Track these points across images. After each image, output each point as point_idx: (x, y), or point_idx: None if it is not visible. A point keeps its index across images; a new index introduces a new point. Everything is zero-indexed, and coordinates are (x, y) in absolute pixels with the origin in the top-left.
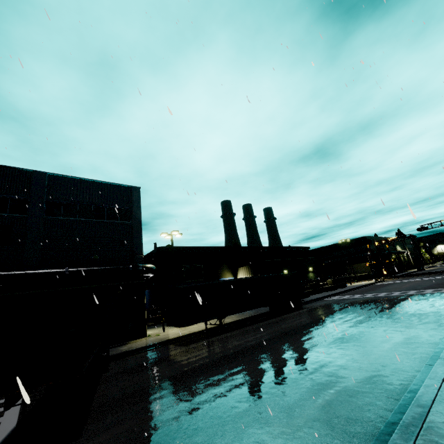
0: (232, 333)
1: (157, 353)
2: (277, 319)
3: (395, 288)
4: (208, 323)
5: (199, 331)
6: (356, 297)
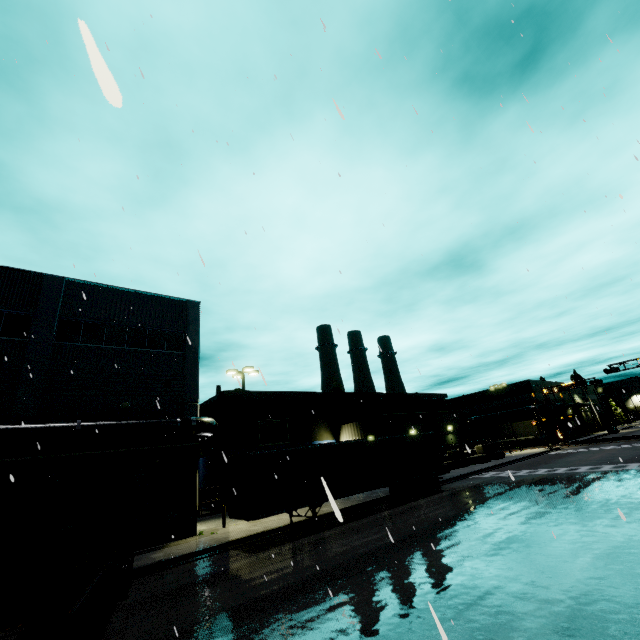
0: (331, 531)
1: (210, 565)
2: (402, 508)
3: (580, 460)
4: (294, 514)
5: (280, 527)
6: (522, 475)
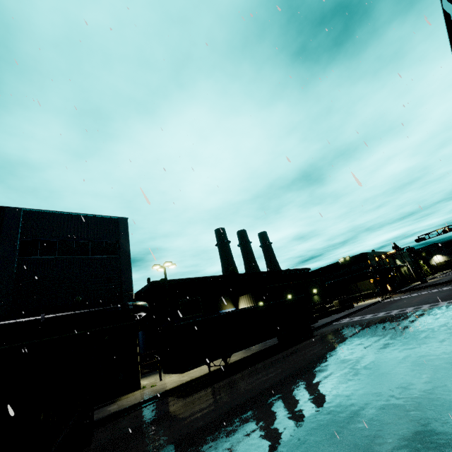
0: (239, 374)
1: (152, 410)
2: (288, 352)
3: (406, 303)
4: (211, 364)
5: (202, 375)
6: (368, 318)
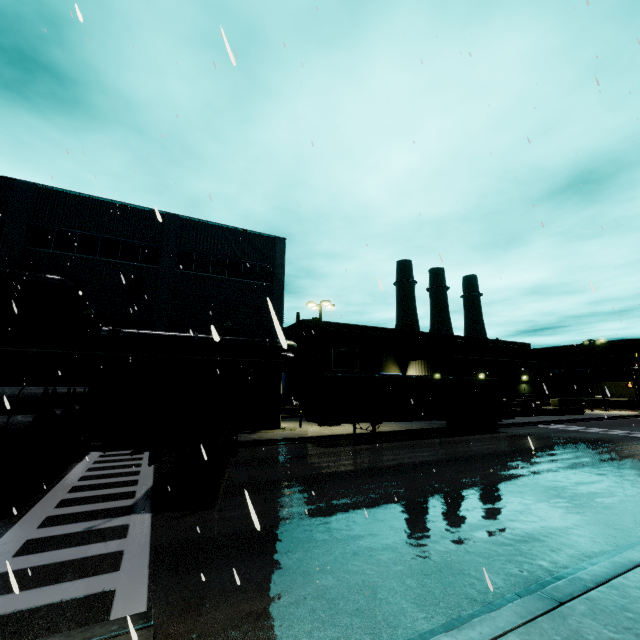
0: (387, 444)
1: (291, 449)
2: (454, 439)
3: None
4: (358, 427)
5: (345, 434)
6: (592, 432)
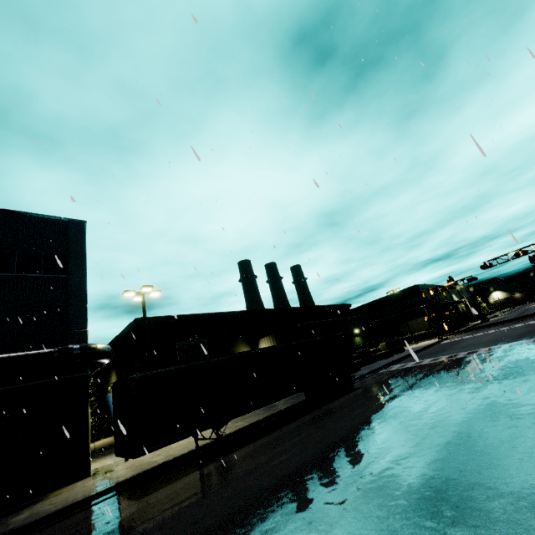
0: (239, 453)
1: (72, 529)
2: (317, 413)
3: (473, 344)
4: (206, 433)
5: (183, 454)
6: (427, 363)
